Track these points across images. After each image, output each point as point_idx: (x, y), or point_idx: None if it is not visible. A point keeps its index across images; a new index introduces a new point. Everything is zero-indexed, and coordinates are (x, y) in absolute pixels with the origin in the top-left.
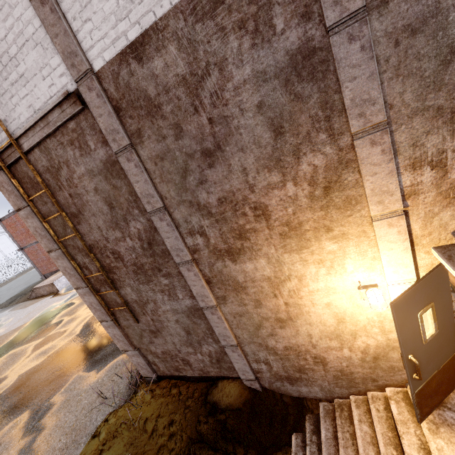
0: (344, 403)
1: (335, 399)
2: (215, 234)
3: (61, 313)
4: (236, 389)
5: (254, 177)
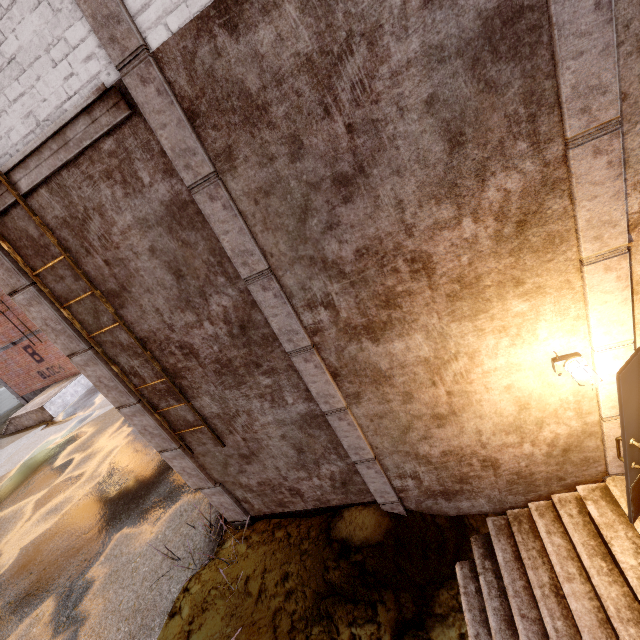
0: (521, 514)
1: (506, 510)
2: (348, 305)
3: (67, 450)
4: (372, 518)
5: (413, 213)
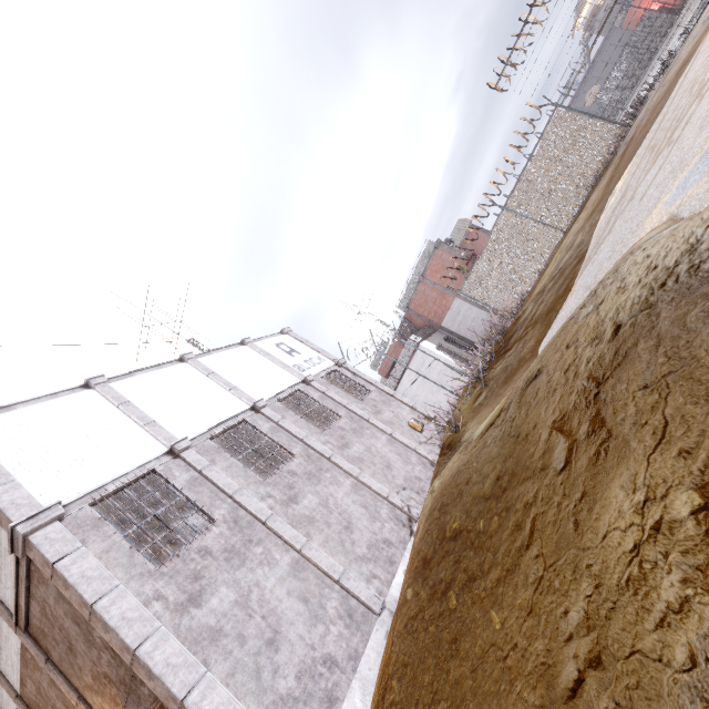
0: None
1: None
2: None
3: None
4: None
5: None
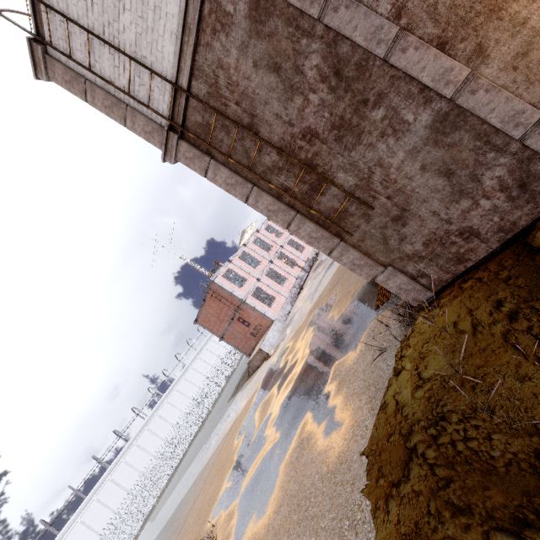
0: None
1: None
2: None
3: (283, 359)
4: None
5: None
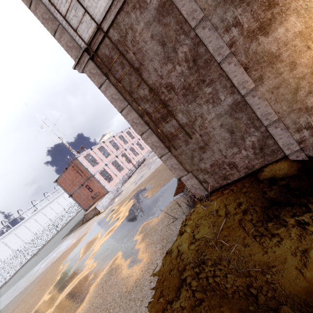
0: None
1: None
2: (247, 18)
3: (109, 216)
4: (285, 165)
5: None
